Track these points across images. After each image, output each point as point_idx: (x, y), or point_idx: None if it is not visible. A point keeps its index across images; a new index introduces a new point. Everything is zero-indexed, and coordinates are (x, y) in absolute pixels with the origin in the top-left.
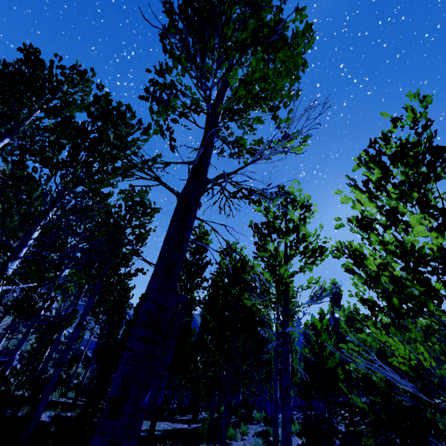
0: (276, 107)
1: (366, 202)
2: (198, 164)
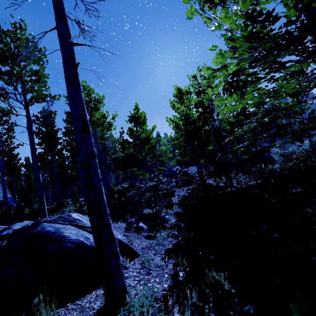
0: (42, 99)
1: (70, 120)
2: (28, 118)
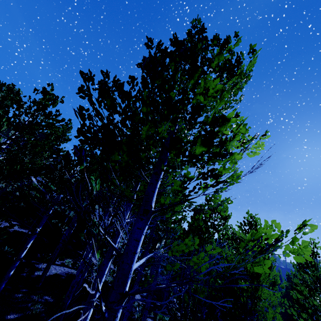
0: None
1: None
2: None
